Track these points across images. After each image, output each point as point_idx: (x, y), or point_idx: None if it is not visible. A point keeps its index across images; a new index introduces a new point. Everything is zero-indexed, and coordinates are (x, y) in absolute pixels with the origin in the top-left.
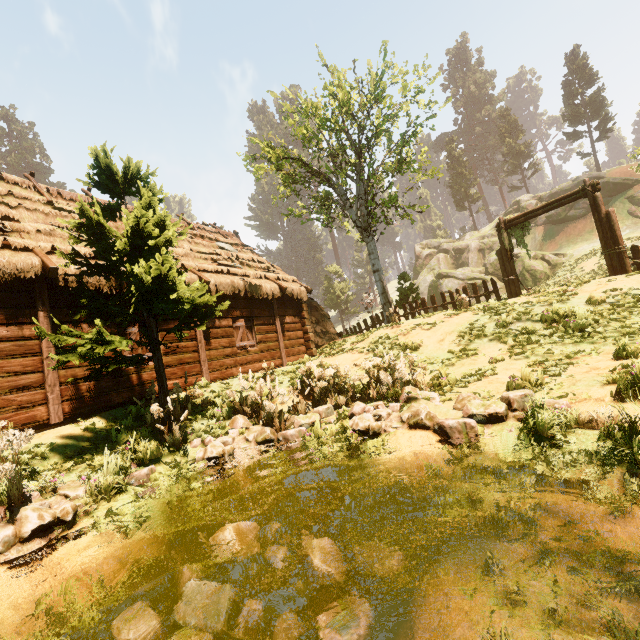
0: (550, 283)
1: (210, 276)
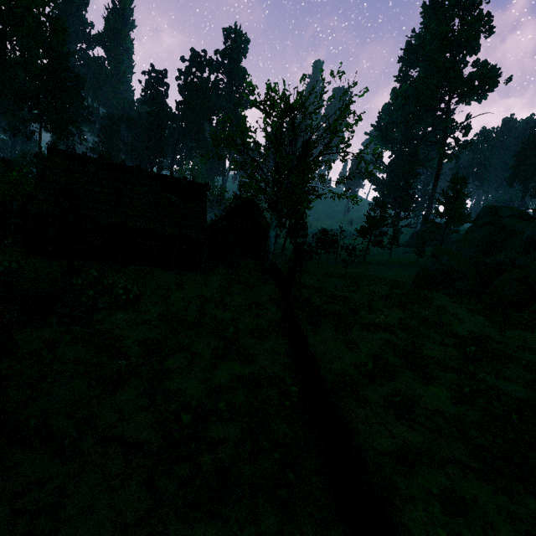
0: (498, 312)
1: (135, 219)
